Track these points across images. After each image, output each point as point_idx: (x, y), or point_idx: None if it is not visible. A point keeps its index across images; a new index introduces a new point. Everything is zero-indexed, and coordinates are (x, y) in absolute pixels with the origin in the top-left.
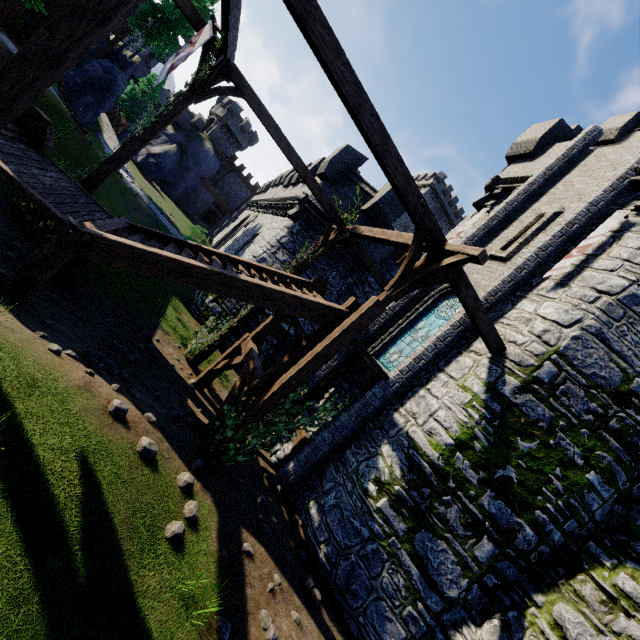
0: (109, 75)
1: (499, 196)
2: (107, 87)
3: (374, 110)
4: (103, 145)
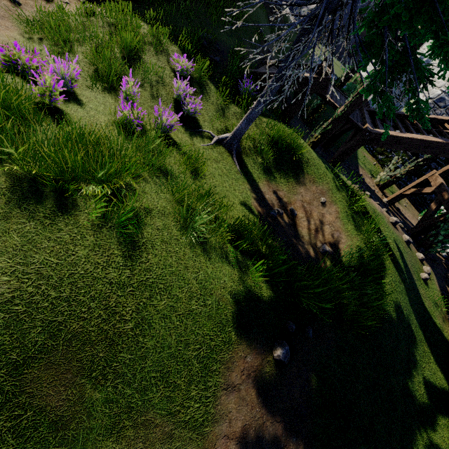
0: None
1: None
2: None
3: None
4: None
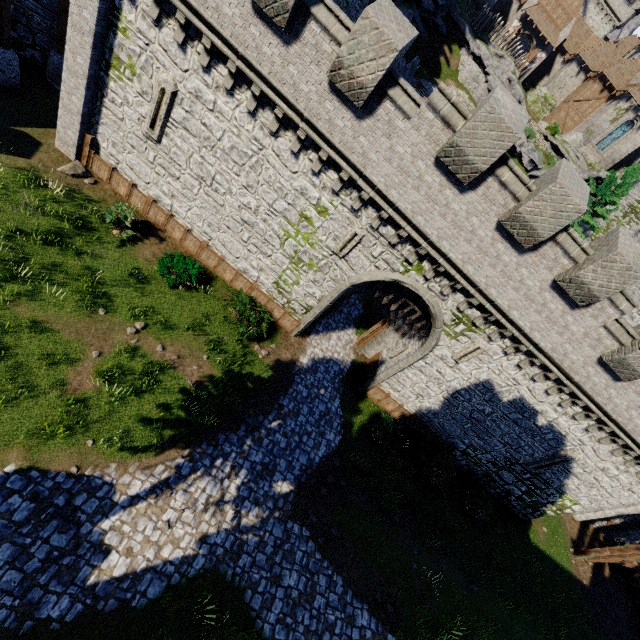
0: None
1: None
2: None
3: None
4: None
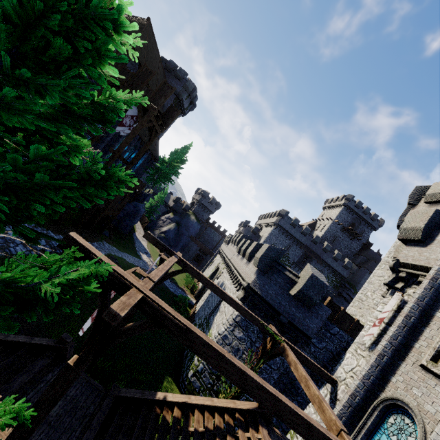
0: (136, 208)
1: (406, 279)
2: (136, 213)
3: (260, 384)
4: (135, 241)
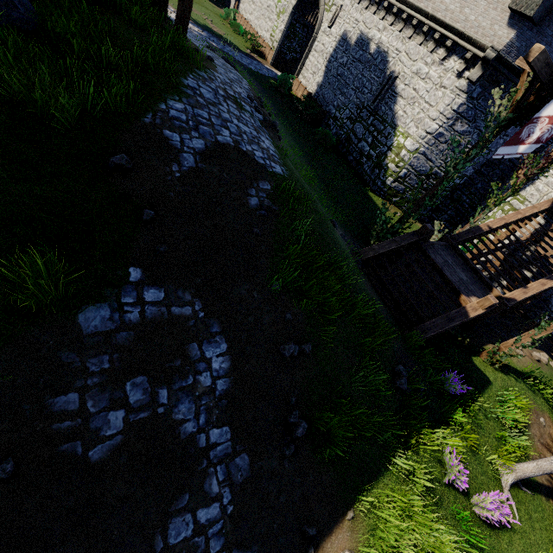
0: None
1: None
2: None
3: None
4: None
